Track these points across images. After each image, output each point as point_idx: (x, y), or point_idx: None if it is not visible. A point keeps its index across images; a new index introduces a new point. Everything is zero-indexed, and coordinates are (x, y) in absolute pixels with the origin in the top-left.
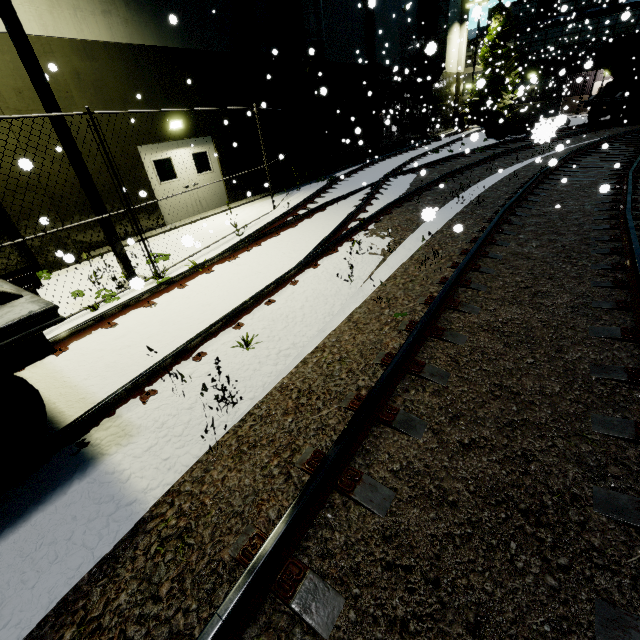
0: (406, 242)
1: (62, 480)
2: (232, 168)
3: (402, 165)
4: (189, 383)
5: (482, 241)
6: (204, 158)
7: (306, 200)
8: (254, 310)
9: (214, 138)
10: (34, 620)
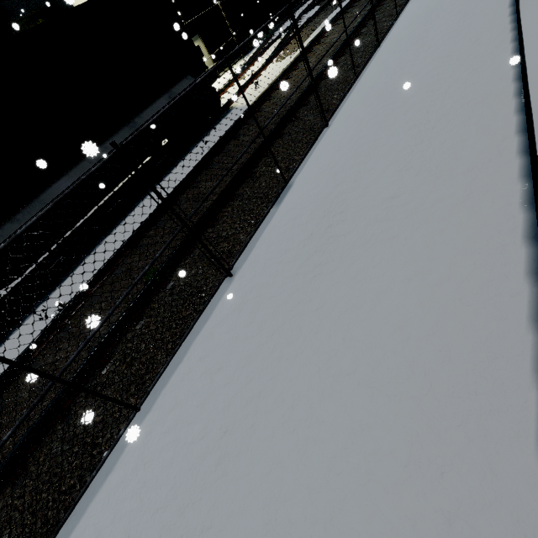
0: (309, 39)
1: (229, 111)
2: (213, 51)
3: (311, 3)
4: (245, 94)
5: (333, 19)
6: (199, 50)
7: (260, 48)
8: (255, 79)
9: (200, 35)
10: (238, 117)
